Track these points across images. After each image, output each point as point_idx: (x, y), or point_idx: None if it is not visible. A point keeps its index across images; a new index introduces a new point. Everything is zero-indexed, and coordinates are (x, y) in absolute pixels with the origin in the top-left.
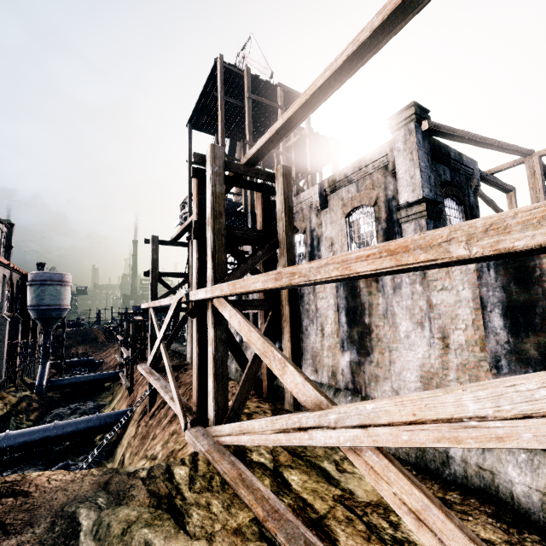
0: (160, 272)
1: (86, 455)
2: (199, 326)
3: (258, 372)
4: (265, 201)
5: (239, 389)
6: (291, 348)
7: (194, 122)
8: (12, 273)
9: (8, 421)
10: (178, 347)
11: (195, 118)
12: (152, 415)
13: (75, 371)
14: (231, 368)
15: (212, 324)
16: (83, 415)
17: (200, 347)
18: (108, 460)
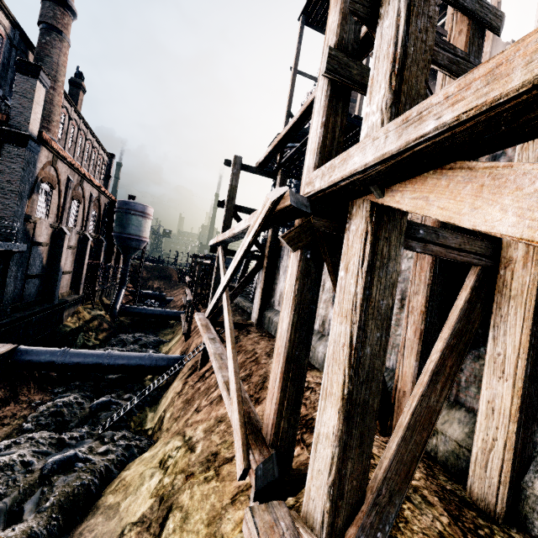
0: (237, 205)
1: (131, 396)
2: (302, 269)
3: (438, 411)
4: (474, 40)
5: (394, 449)
6: (525, 370)
7: (310, 12)
8: (100, 195)
9: (77, 336)
10: (243, 302)
11: (313, 4)
12: (201, 376)
13: (148, 302)
14: (316, 350)
15: (360, 263)
16: (142, 347)
17: (297, 314)
18: (151, 407)
